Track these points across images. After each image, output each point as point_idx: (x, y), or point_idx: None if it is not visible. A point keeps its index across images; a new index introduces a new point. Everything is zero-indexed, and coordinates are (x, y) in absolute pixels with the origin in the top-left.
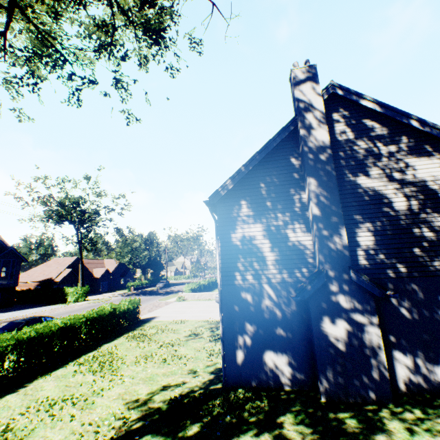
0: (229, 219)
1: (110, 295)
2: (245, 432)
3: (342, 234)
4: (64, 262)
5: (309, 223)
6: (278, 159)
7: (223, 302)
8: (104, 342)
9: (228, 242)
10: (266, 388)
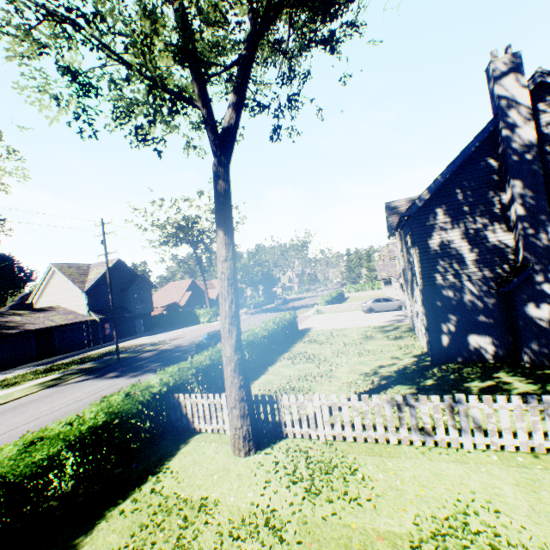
0: (425, 228)
1: None
2: (471, 381)
3: (548, 231)
4: (182, 285)
5: (510, 223)
6: (474, 162)
7: (425, 299)
8: (286, 346)
9: (425, 248)
10: (470, 362)
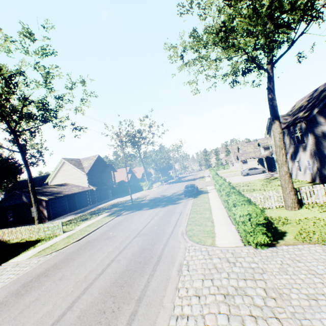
0: (314, 125)
1: (155, 186)
2: None
3: None
4: (123, 171)
5: None
6: None
7: (316, 156)
8: None
9: (315, 134)
10: None
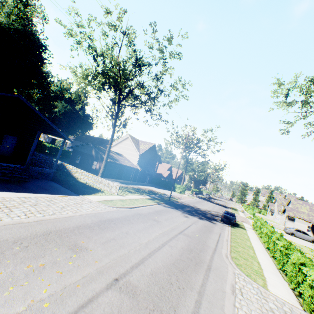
0: None
1: (185, 193)
2: None
3: None
4: (165, 166)
5: None
6: None
7: None
8: None
9: None
10: None
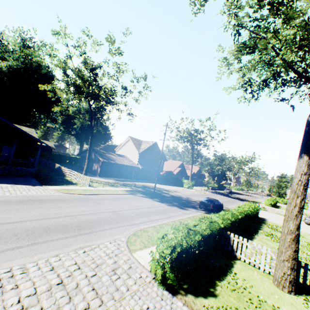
0: None
1: (199, 188)
2: None
3: None
4: (176, 163)
5: None
6: None
7: None
8: (256, 225)
9: None
10: None
